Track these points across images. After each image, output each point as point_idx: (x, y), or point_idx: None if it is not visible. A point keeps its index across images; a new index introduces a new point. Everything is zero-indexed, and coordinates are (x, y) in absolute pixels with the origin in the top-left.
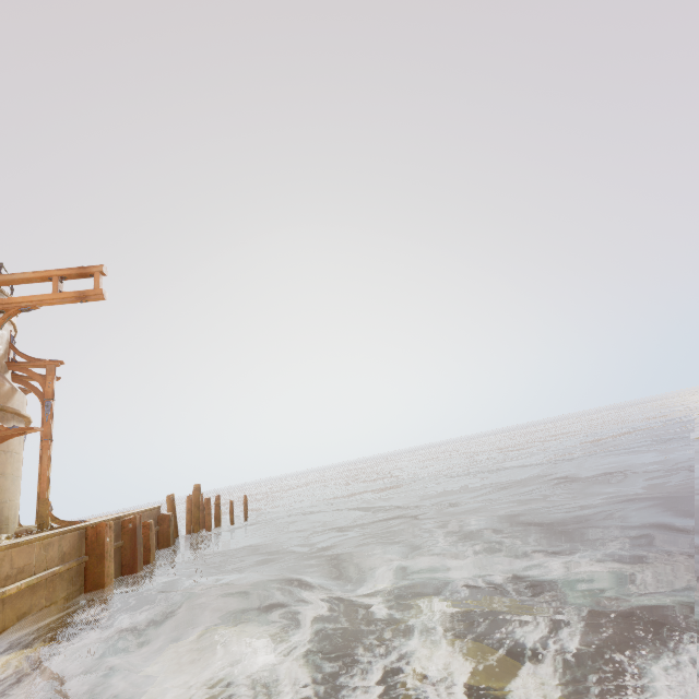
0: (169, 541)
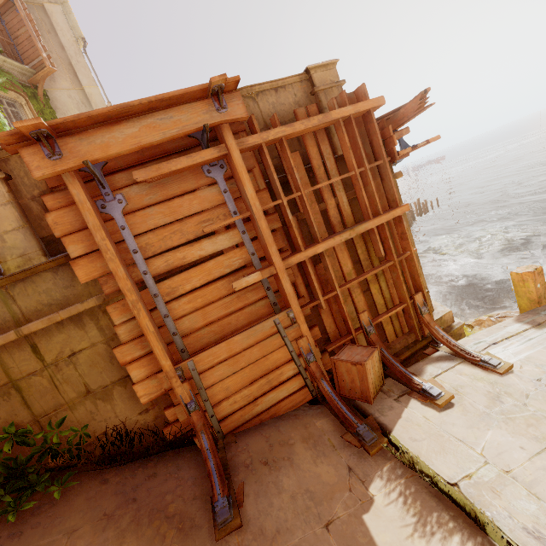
0: (414, 217)
